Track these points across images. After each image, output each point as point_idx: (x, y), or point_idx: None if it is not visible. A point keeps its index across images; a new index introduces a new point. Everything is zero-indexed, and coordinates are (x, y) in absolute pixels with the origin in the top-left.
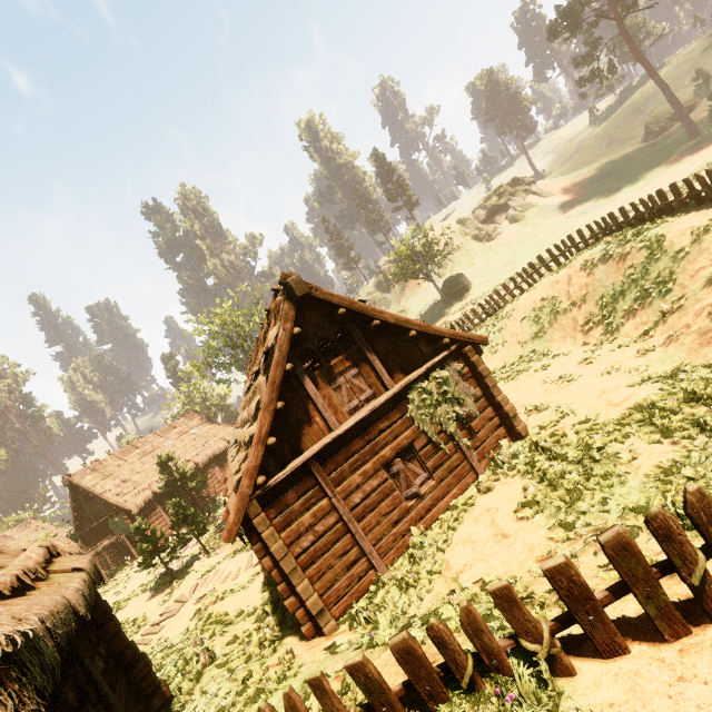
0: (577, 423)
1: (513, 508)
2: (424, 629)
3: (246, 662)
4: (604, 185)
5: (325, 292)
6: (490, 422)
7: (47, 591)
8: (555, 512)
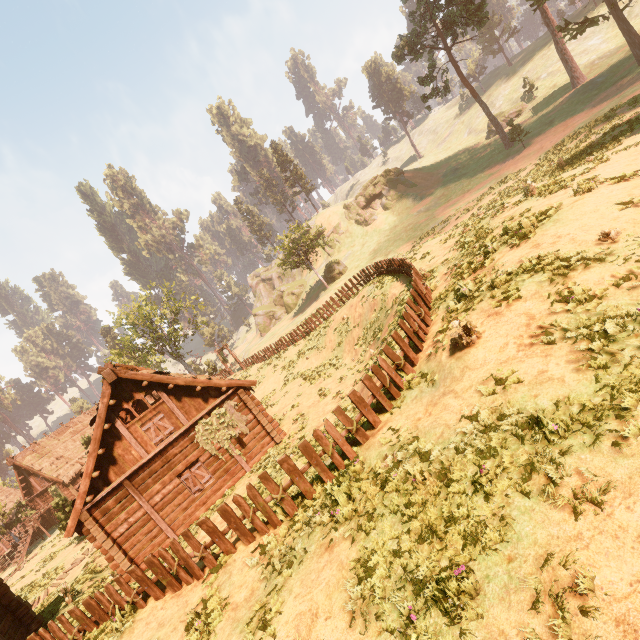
0: (299, 438)
1: None
2: None
3: None
4: (449, 182)
5: (132, 373)
6: (258, 435)
7: None
8: None
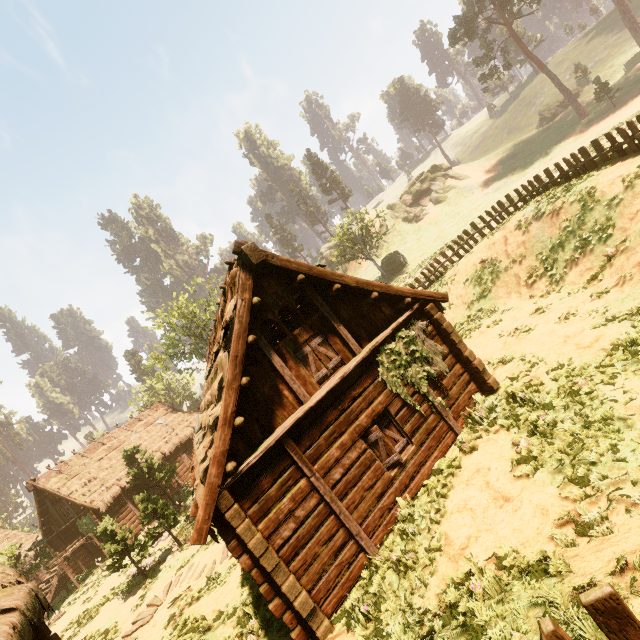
0: (551, 369)
1: (507, 467)
2: (451, 635)
3: None
4: (512, 164)
5: (282, 258)
6: (460, 378)
7: None
8: (560, 466)
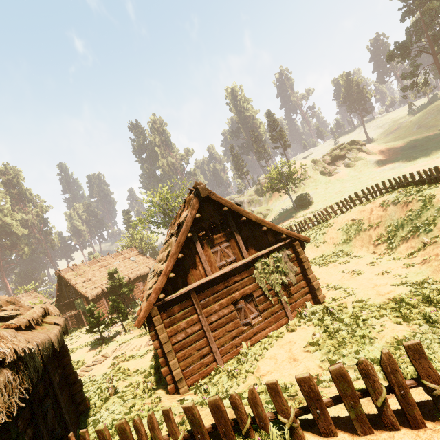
0: (355, 301)
1: (304, 344)
2: None
3: (133, 398)
4: (410, 153)
5: (218, 196)
6: (302, 289)
7: (41, 331)
8: (327, 352)
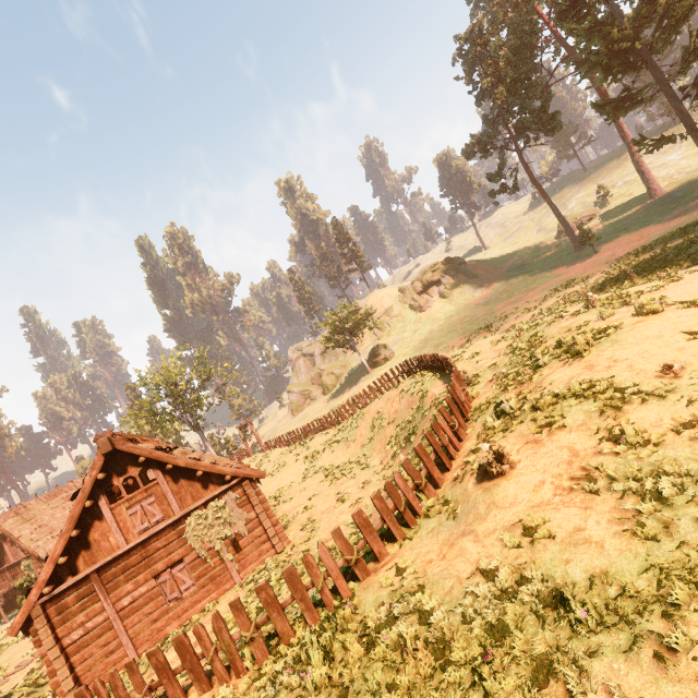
0: (302, 551)
1: None
2: None
3: None
4: (513, 277)
5: (130, 445)
6: (257, 539)
7: None
8: None
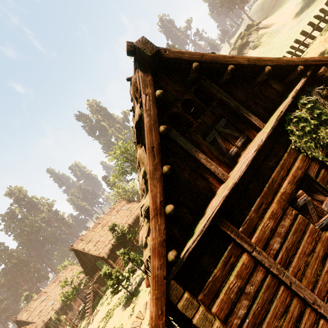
0: None
1: None
2: None
3: None
4: (307, 1)
5: (173, 51)
6: None
7: None
8: None
